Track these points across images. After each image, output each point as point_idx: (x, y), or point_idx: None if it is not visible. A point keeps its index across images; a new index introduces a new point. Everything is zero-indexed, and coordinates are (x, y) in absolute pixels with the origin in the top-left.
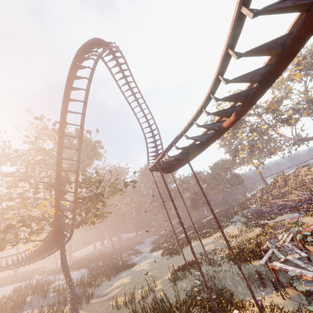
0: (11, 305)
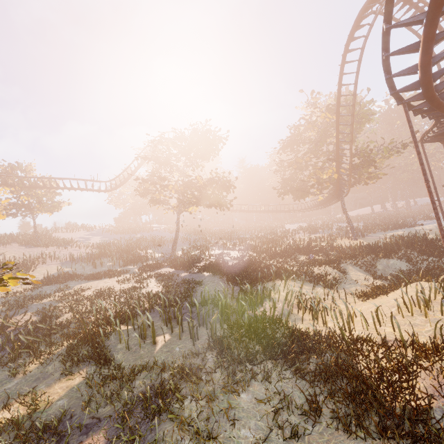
0: (313, 229)
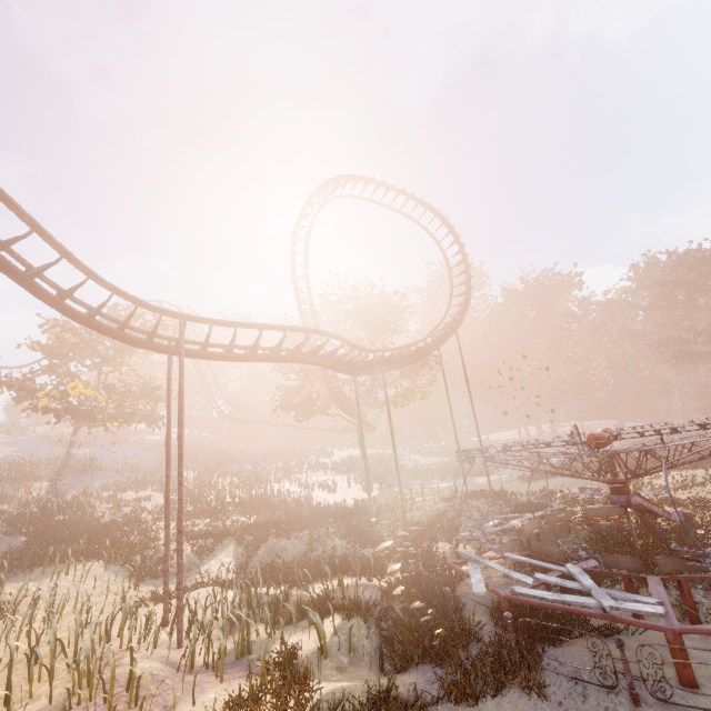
0: (345, 465)
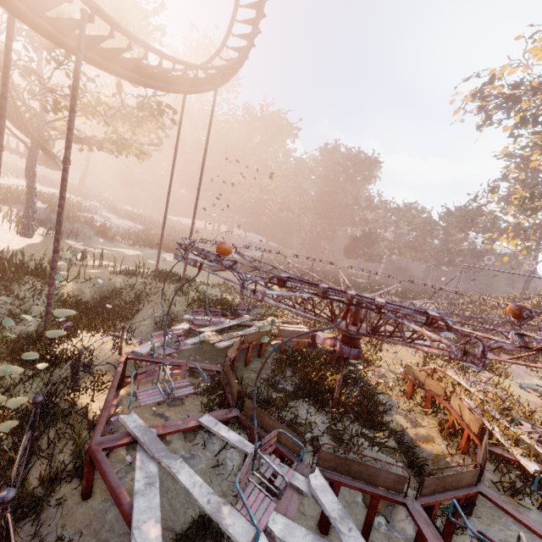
0: (2, 193)
